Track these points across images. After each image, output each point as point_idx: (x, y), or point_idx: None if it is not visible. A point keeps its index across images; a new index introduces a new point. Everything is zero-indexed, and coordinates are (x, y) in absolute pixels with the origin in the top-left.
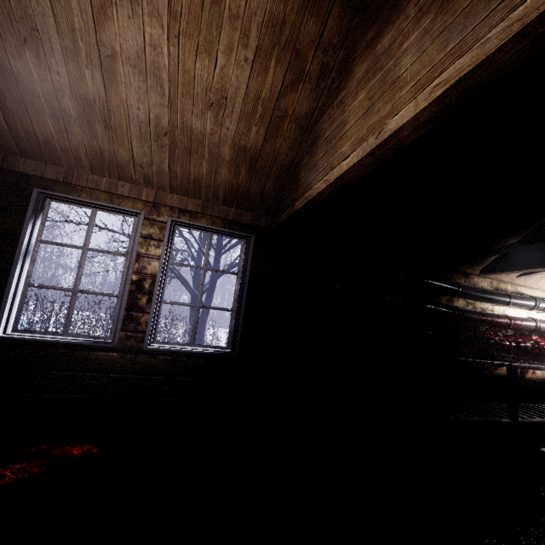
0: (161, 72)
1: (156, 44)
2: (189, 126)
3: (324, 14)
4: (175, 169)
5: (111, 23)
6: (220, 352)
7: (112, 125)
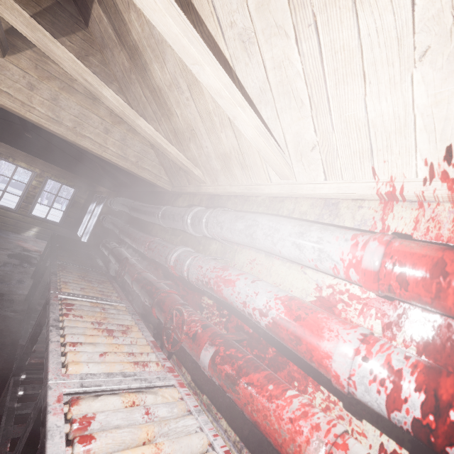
0: None
1: None
2: None
3: None
4: None
5: None
6: None
7: None
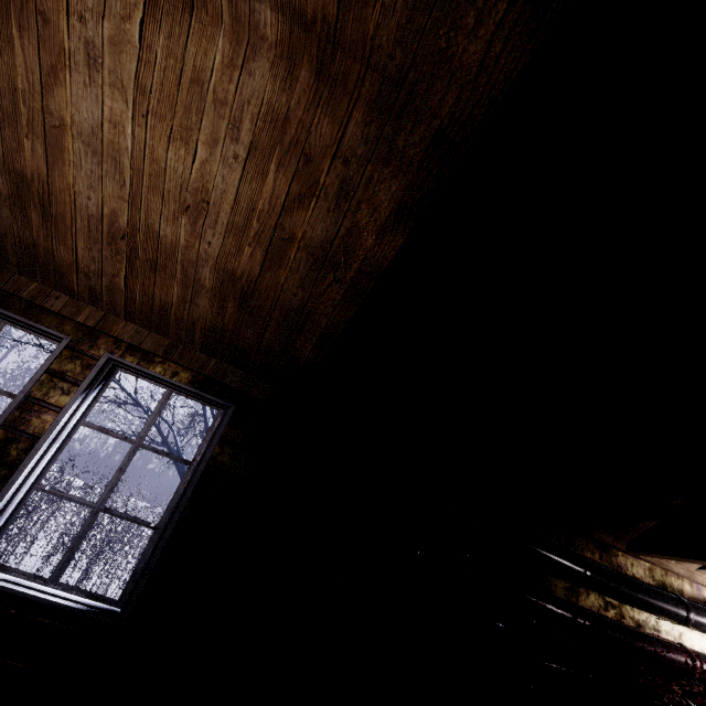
0: (122, 157)
1: (117, 121)
2: (156, 231)
3: (344, 116)
4: (135, 287)
5: (62, 89)
6: (90, 611)
7: (53, 214)
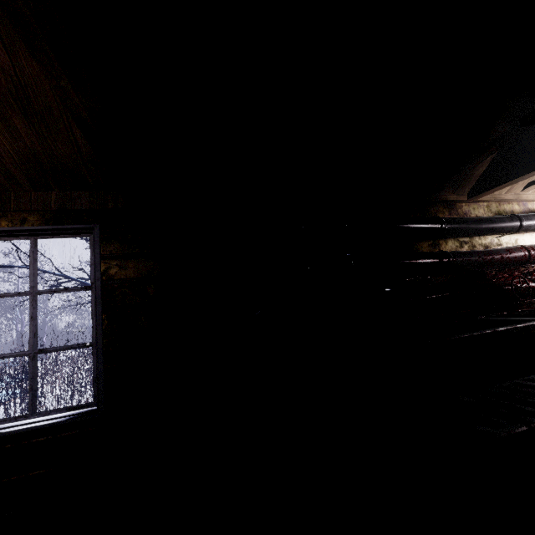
0: None
1: None
2: None
3: None
4: None
5: None
6: (71, 419)
7: None
